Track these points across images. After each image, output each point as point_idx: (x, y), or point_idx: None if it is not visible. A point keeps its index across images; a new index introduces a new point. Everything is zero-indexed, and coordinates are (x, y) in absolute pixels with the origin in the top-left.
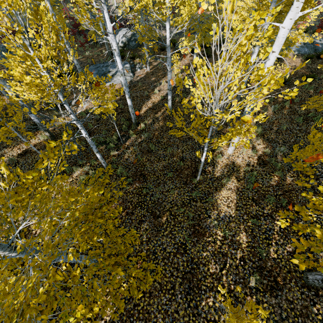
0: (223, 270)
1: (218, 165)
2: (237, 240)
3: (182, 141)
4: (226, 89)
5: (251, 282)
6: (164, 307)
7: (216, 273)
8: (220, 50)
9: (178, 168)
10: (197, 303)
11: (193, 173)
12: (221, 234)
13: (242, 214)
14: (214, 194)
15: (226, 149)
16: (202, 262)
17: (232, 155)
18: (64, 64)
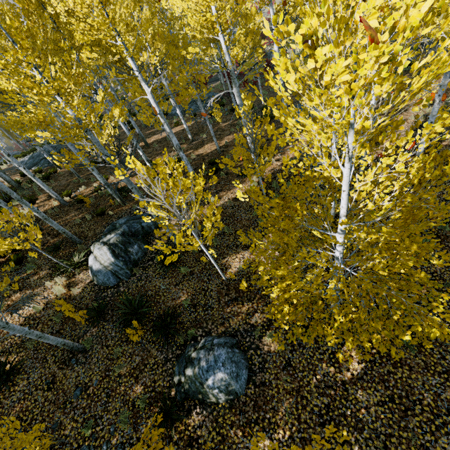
0: None
1: None
2: None
3: (444, 199)
4: None
5: None
6: (434, 388)
7: None
8: None
9: (441, 234)
10: None
11: None
12: None
13: None
14: None
15: None
16: None
17: None
18: None
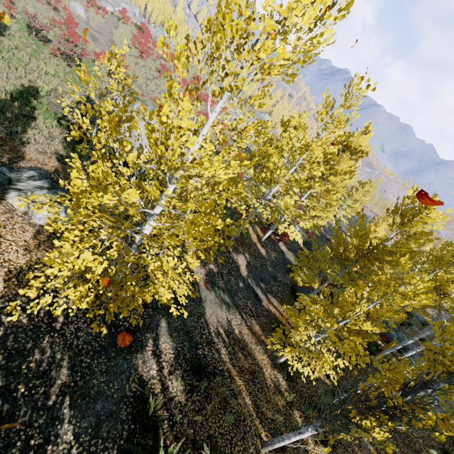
0: None
1: None
2: None
3: None
4: None
5: None
6: None
7: None
8: None
9: None
10: None
11: None
12: None
13: None
14: None
15: None
16: None
17: None
18: None
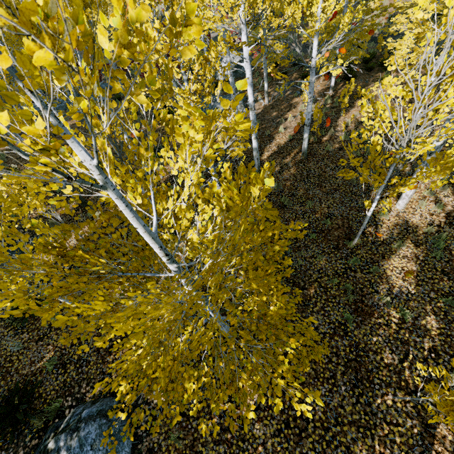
0: (405, 362)
1: (383, 224)
2: (423, 325)
3: (326, 193)
4: (429, 112)
5: (449, 381)
6: (324, 398)
7: (393, 365)
8: (369, 67)
9: (324, 228)
10: (369, 399)
11: (346, 234)
12: (396, 315)
13: (427, 291)
14: (381, 263)
15: (394, 203)
16: (372, 349)
17: (403, 212)
18: (208, 98)
